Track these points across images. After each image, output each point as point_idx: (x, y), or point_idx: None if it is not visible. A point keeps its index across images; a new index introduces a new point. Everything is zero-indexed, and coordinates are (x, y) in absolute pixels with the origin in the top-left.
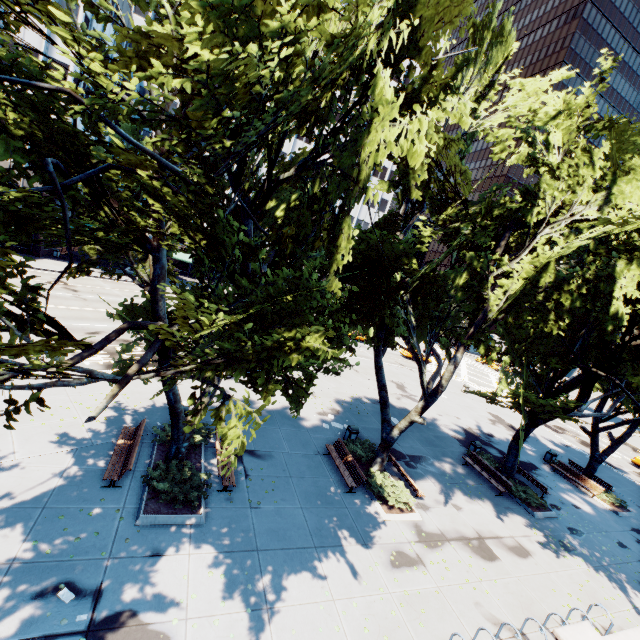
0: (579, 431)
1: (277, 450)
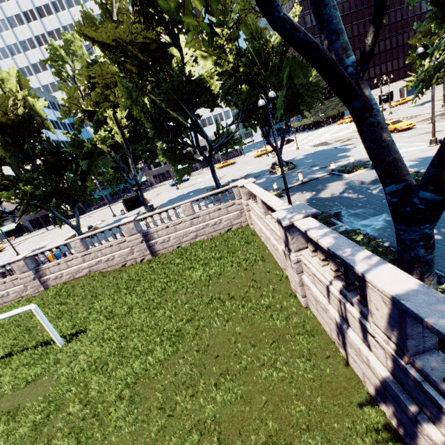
0: None
1: None
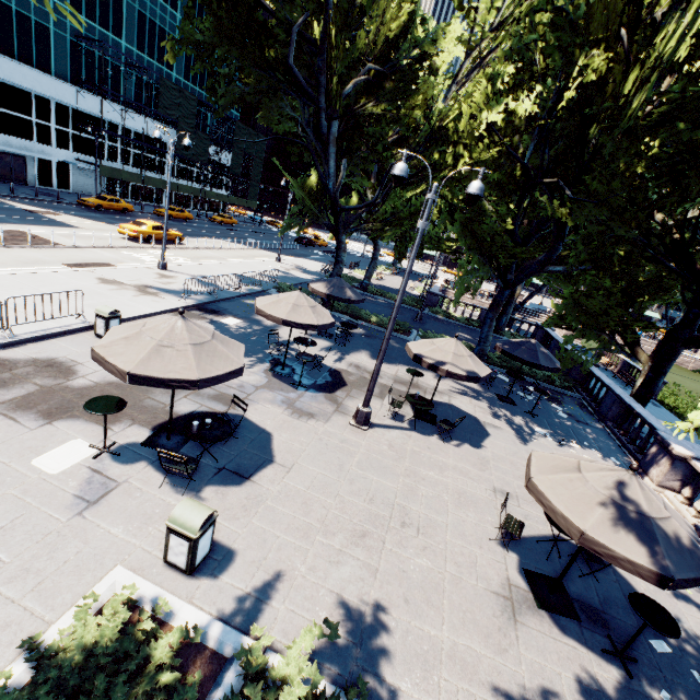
0: None
1: None
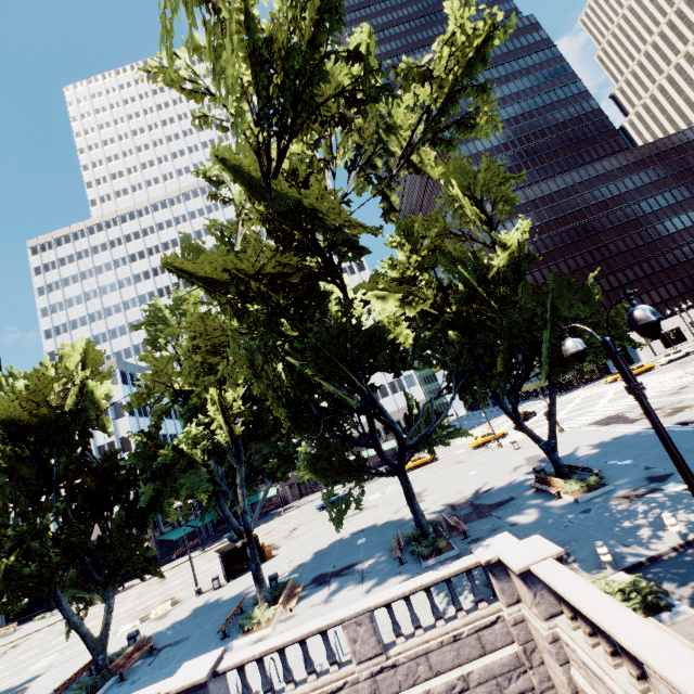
0: (690, 394)
1: (198, 631)
